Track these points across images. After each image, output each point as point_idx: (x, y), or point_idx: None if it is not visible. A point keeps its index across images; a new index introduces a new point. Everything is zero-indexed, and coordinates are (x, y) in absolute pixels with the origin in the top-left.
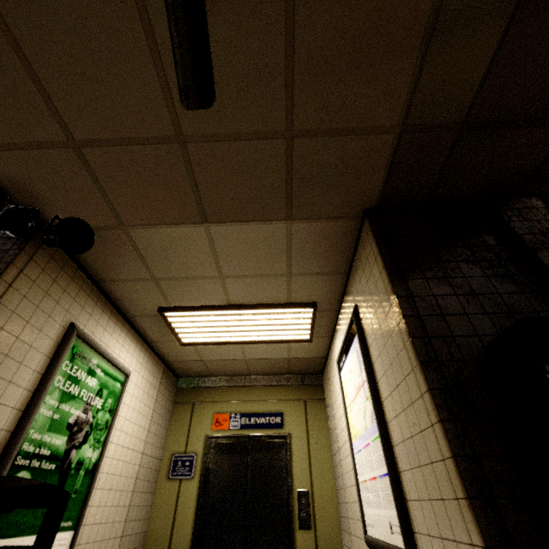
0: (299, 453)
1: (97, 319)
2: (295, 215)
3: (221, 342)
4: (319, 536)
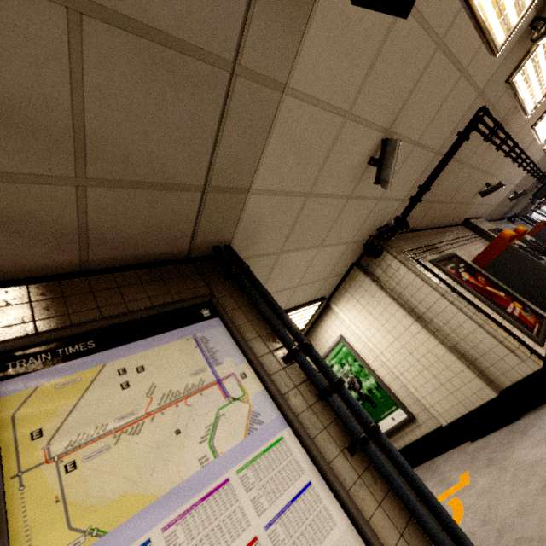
0: None
1: None
2: None
3: None
4: None
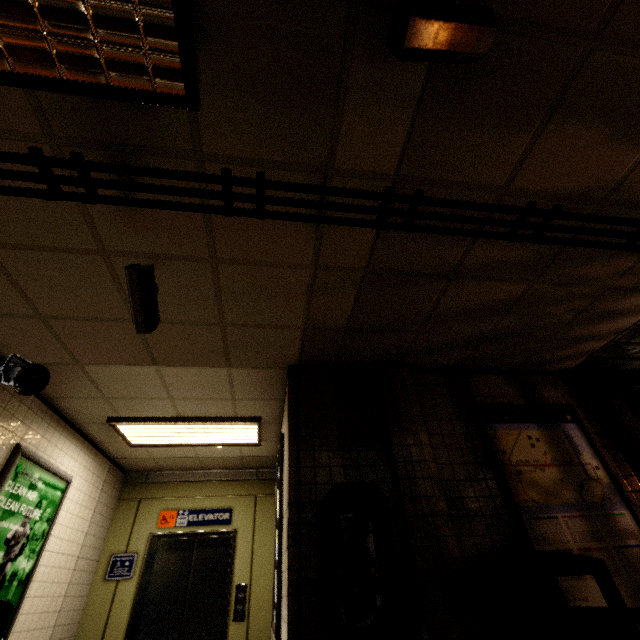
0: (243, 548)
1: (42, 433)
2: (233, 365)
3: (172, 445)
4: (251, 627)
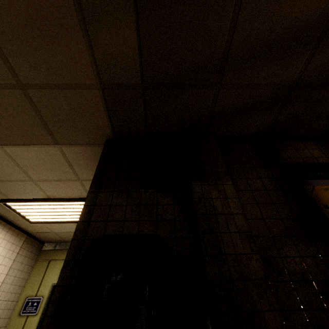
0: None
1: None
2: (60, 142)
3: (58, 221)
4: None
